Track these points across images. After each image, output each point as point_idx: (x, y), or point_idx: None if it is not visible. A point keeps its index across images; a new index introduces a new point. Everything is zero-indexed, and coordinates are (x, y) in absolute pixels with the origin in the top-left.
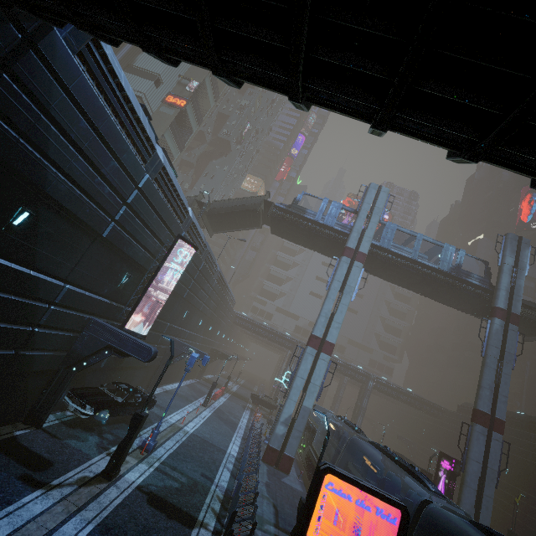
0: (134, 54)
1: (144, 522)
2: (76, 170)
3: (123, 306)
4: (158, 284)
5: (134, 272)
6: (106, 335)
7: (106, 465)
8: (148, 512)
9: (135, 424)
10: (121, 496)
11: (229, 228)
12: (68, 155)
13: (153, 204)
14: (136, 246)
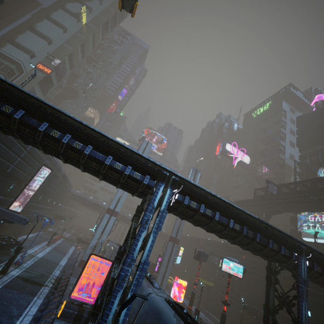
0: (16, 33)
1: (22, 285)
2: (3, 152)
3: (9, 199)
4: (28, 185)
5: (17, 183)
6: (2, 214)
7: (2, 268)
8: (23, 283)
9: (17, 251)
10: (10, 279)
11: None
12: (1, 148)
13: (32, 154)
14: (21, 172)
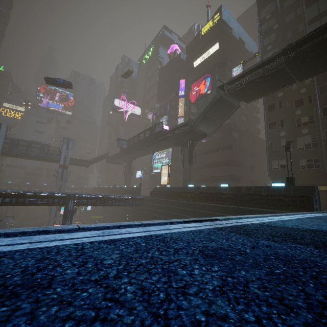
0: None
1: None
2: None
3: None
4: None
5: None
6: None
7: None
8: None
9: None
10: None
11: None
12: None
13: None
14: None
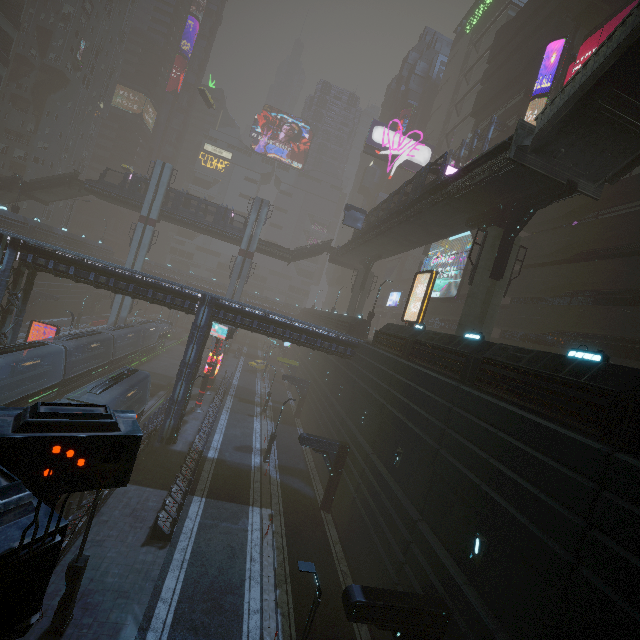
0: None
1: None
2: None
3: None
4: None
5: None
6: None
7: None
8: None
9: None
10: None
11: (60, 198)
12: None
13: None
14: None
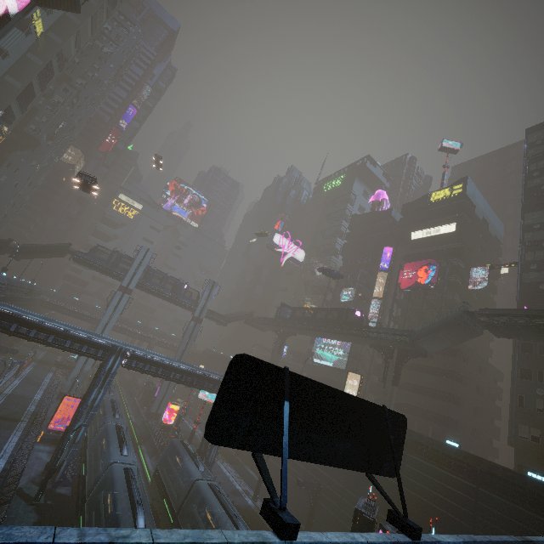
0: None
1: None
2: None
3: None
4: None
5: None
6: None
7: None
8: None
9: None
10: None
11: (37, 257)
12: None
13: None
14: None
